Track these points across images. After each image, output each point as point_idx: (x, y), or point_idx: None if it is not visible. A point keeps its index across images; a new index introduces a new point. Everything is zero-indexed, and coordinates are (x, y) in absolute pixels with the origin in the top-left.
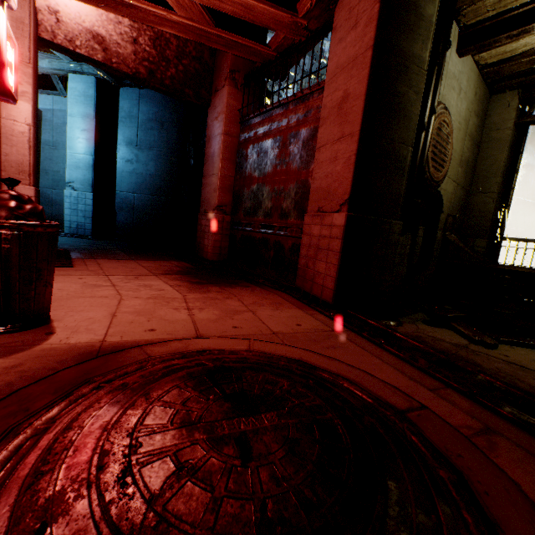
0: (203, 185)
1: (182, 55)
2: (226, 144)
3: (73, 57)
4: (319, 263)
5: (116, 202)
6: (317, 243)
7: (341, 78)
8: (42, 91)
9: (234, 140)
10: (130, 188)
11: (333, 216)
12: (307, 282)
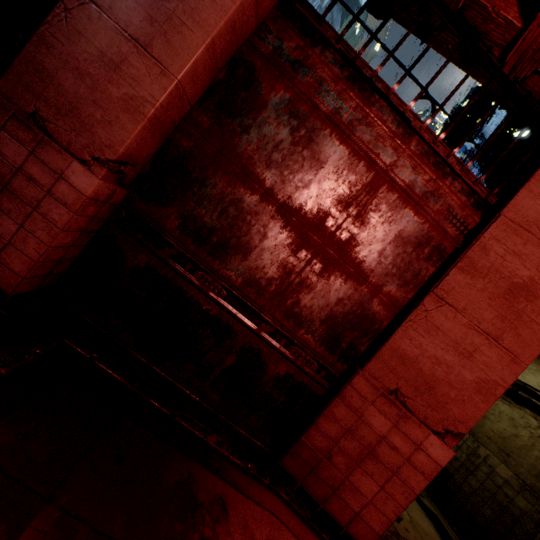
0: (63, 20)
1: None
2: (240, 16)
3: None
4: (365, 477)
5: None
6: (372, 444)
7: (536, 253)
8: None
9: (251, 22)
10: None
11: (430, 437)
12: (318, 482)
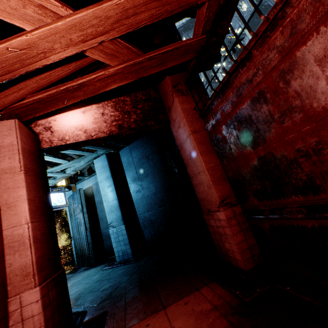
0: (194, 186)
1: (136, 103)
2: (198, 140)
3: (69, 148)
4: None
5: (140, 223)
6: None
7: None
8: (89, 176)
9: (203, 133)
10: (145, 209)
11: None
12: None
